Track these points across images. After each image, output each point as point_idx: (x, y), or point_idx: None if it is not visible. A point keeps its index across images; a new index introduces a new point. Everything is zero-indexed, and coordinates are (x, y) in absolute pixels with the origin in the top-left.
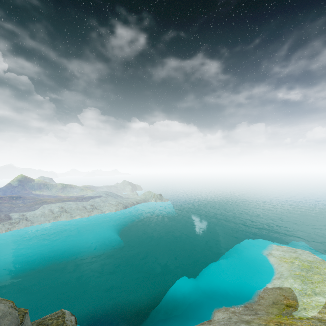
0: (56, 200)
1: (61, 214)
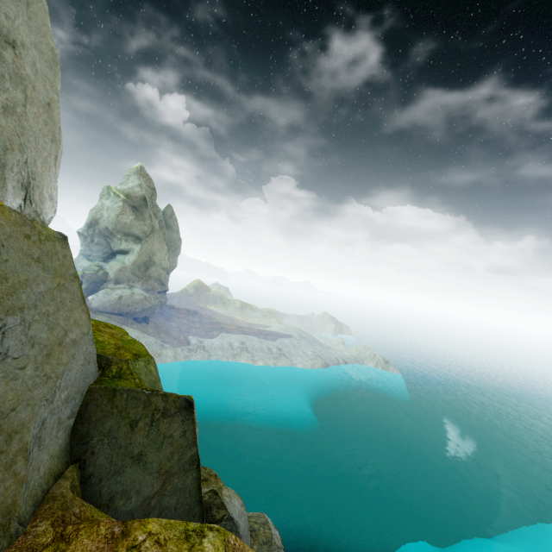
0: (236, 329)
1: (242, 353)
